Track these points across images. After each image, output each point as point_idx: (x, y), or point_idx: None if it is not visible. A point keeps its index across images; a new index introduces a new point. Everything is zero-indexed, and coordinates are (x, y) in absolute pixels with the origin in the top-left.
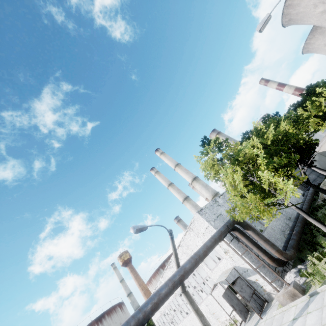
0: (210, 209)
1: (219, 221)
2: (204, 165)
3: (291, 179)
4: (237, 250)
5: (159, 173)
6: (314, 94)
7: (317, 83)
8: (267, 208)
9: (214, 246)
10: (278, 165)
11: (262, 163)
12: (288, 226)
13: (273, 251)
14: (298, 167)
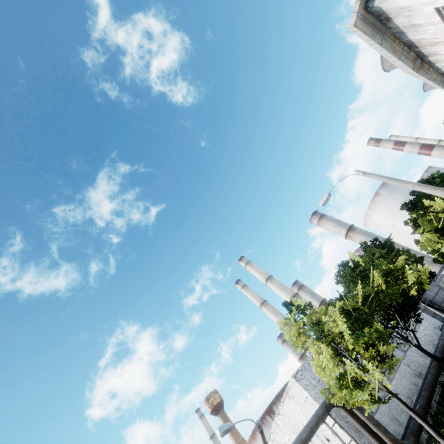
0: (308, 369)
1: (321, 388)
2: (289, 335)
3: (376, 371)
4: (346, 433)
5: (246, 288)
6: (422, 206)
7: (430, 179)
8: (363, 394)
9: (310, 437)
10: (367, 342)
11: (349, 341)
12: (417, 388)
13: (386, 441)
14: (430, 285)
